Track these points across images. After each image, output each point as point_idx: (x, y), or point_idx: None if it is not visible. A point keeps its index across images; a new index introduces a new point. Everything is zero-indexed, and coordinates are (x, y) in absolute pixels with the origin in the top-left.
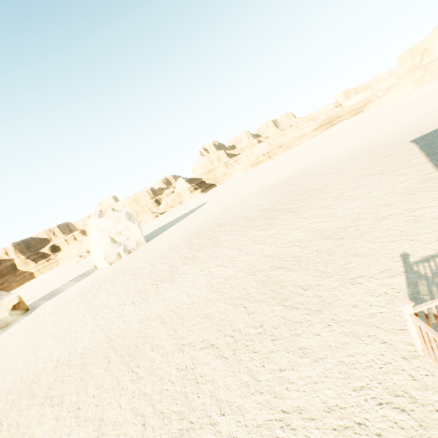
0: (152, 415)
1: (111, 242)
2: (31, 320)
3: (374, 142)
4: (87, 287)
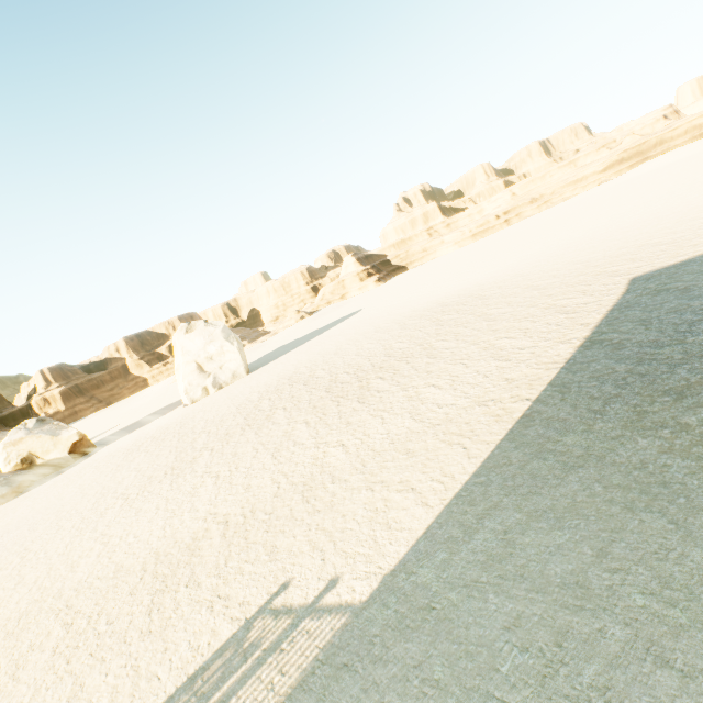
0: None
1: (197, 371)
2: (79, 470)
3: (610, 251)
4: (147, 436)
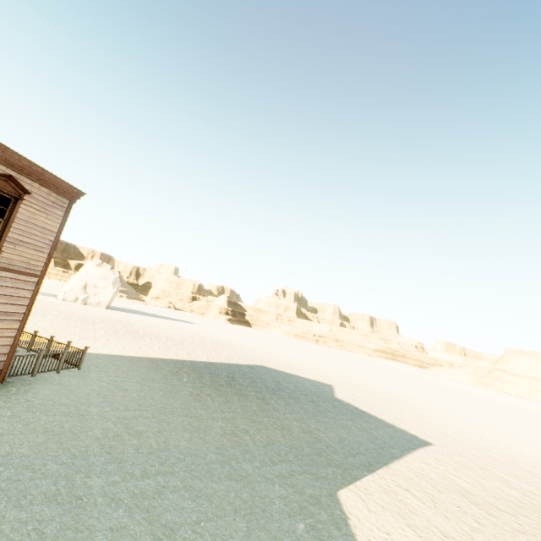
0: None
1: (83, 286)
2: None
3: (284, 361)
4: None
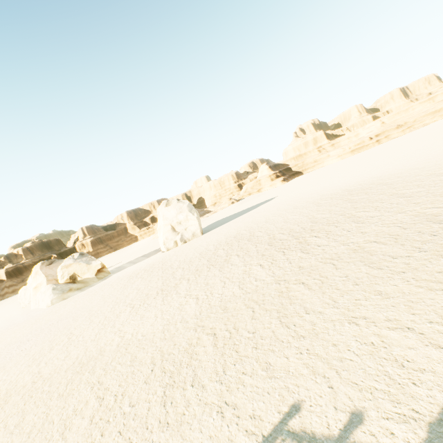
0: (29, 442)
1: (171, 230)
2: (101, 286)
3: None
4: (141, 269)
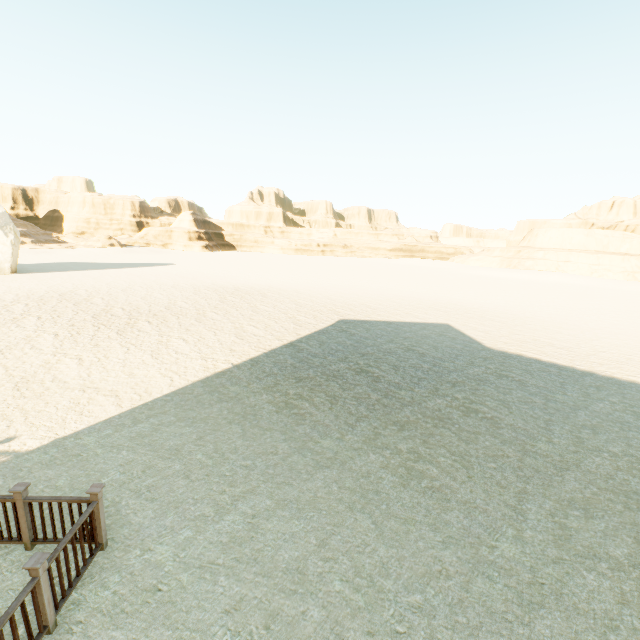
0: None
1: None
2: None
3: (349, 300)
4: None
